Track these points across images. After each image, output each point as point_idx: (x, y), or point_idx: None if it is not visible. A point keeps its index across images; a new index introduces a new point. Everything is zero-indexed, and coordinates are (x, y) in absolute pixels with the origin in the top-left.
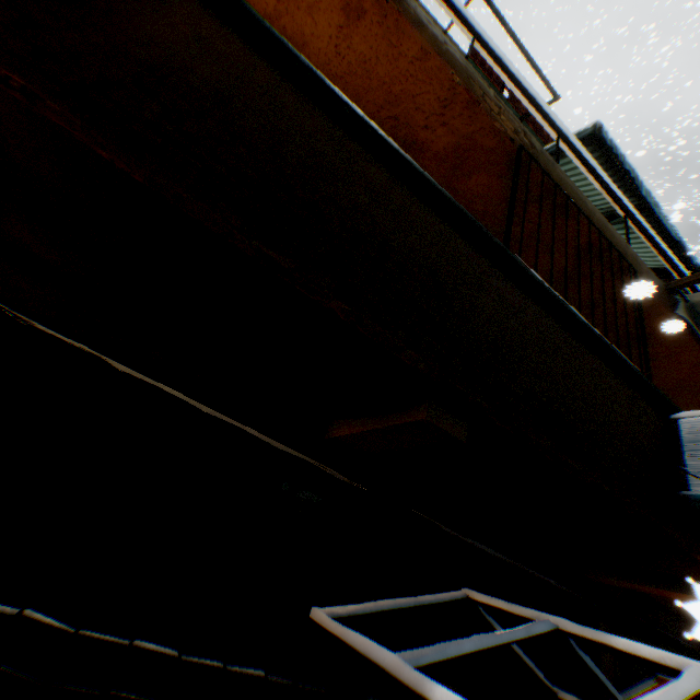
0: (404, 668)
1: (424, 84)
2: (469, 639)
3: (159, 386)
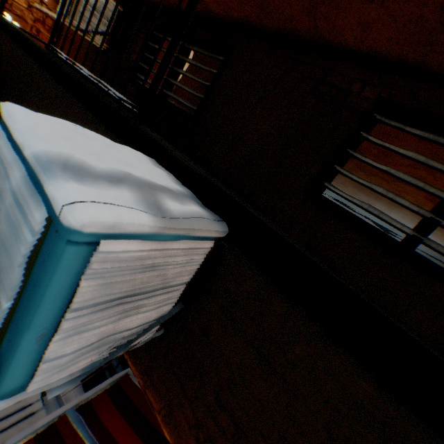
0: None
1: None
2: None
3: None
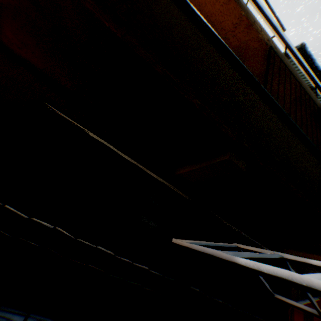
0: (223, 253)
1: (227, 16)
2: (246, 252)
3: (106, 144)
